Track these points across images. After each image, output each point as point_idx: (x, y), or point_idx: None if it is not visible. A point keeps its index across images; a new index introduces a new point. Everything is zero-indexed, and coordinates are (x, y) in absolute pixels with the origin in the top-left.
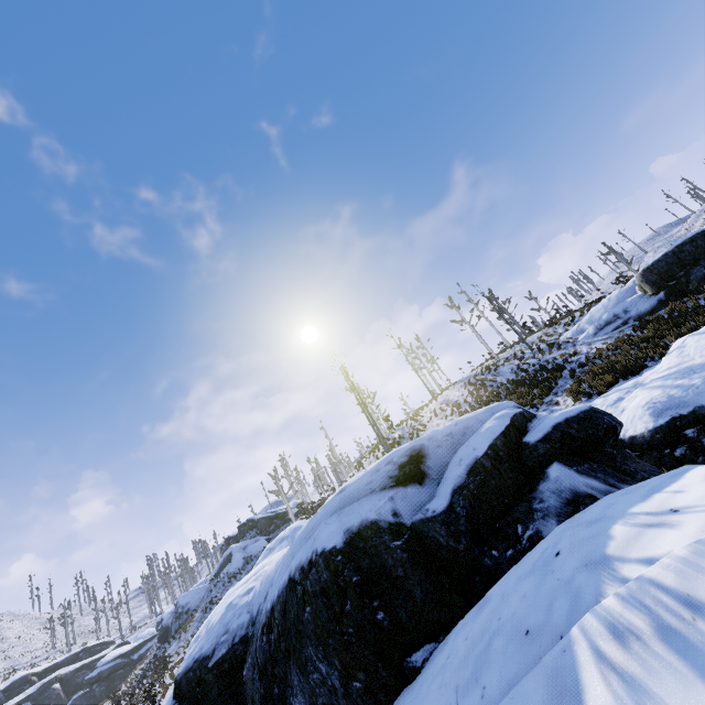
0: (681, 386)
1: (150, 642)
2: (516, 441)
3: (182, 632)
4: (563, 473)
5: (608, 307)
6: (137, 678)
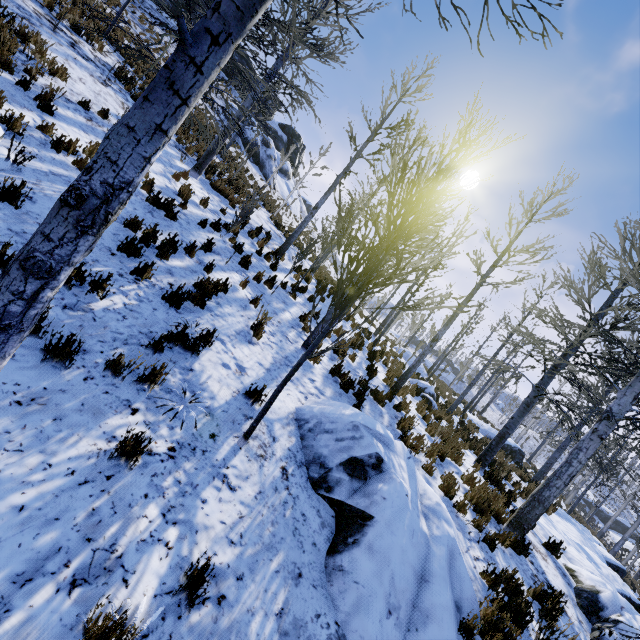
0: None
1: None
2: None
3: None
4: None
5: None
6: None
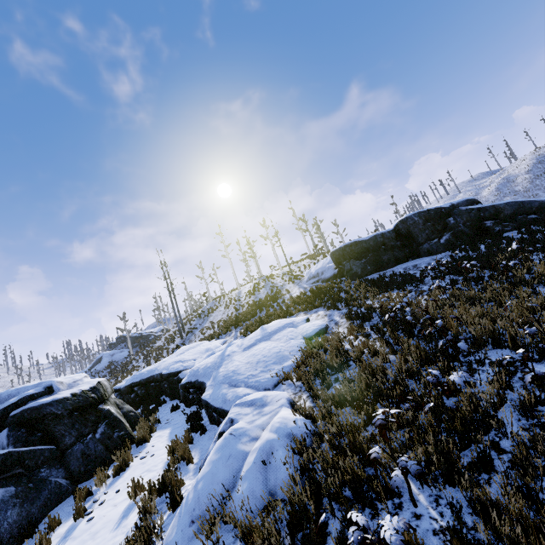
0: (207, 364)
1: None
2: (10, 412)
3: None
4: (3, 434)
5: (324, 264)
6: None
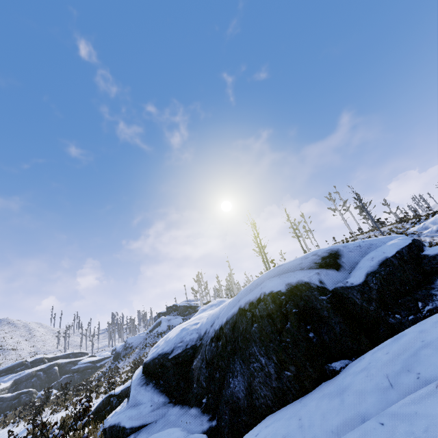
0: None
1: (107, 359)
2: (416, 253)
3: (127, 357)
4: None
5: None
6: (98, 375)
